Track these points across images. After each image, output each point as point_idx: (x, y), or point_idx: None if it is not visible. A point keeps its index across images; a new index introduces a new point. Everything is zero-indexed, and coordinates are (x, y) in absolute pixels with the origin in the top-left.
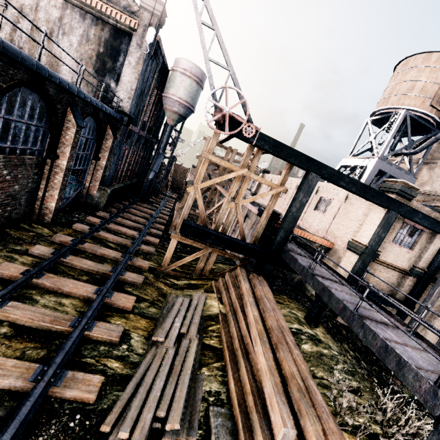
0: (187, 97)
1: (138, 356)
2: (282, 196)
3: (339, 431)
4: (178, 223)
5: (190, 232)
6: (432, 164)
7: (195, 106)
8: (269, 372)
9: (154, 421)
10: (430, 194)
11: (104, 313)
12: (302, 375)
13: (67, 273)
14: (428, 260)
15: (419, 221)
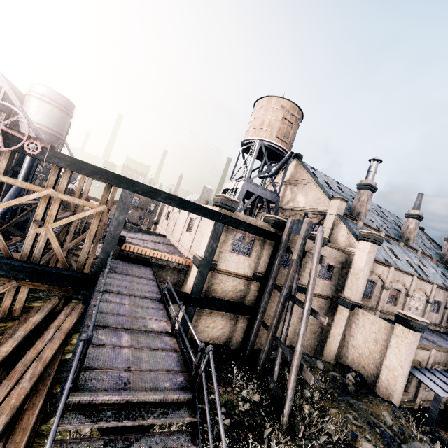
0: (48, 123)
1: None
2: (171, 222)
3: None
4: None
5: None
6: (292, 185)
7: (63, 133)
8: None
9: None
10: (292, 210)
11: None
12: None
13: None
14: (265, 264)
15: (245, 229)
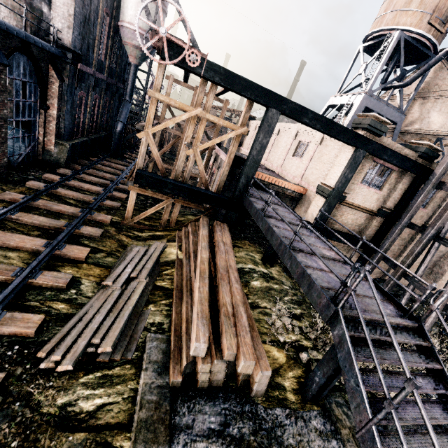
0: (147, 25)
1: (87, 298)
2: None
3: (260, 345)
4: (134, 173)
5: (145, 182)
6: (425, 98)
7: None
8: (198, 302)
9: (89, 347)
10: (417, 133)
11: (54, 264)
12: (234, 303)
13: (15, 230)
14: (396, 199)
15: (388, 158)
